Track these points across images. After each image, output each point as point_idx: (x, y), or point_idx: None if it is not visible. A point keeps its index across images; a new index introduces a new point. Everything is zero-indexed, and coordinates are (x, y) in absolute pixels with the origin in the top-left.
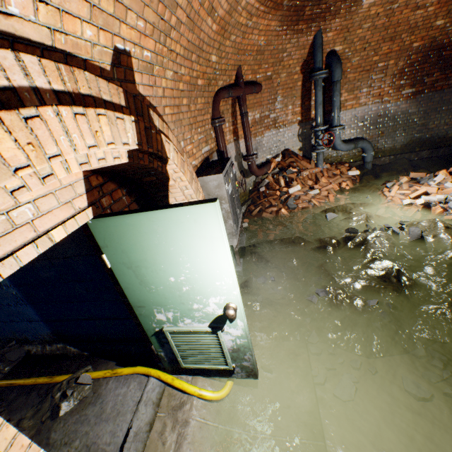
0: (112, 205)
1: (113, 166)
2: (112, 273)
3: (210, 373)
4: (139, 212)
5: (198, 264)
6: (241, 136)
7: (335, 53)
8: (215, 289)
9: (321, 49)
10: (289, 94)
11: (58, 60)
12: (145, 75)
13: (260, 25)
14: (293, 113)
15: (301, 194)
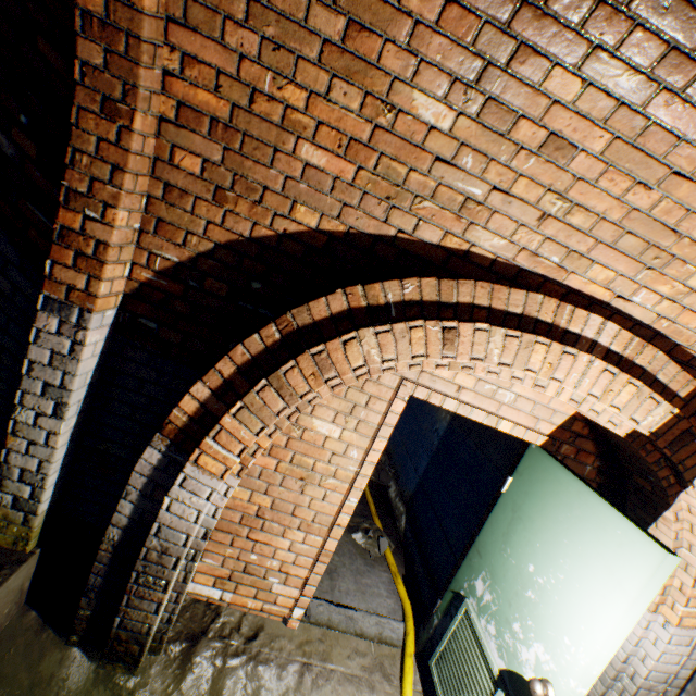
0: (568, 457)
1: (606, 429)
2: (497, 499)
3: None
4: (576, 478)
5: (570, 588)
6: None
7: None
8: (554, 640)
9: None
10: None
11: (643, 334)
12: None
13: None
14: None
15: None
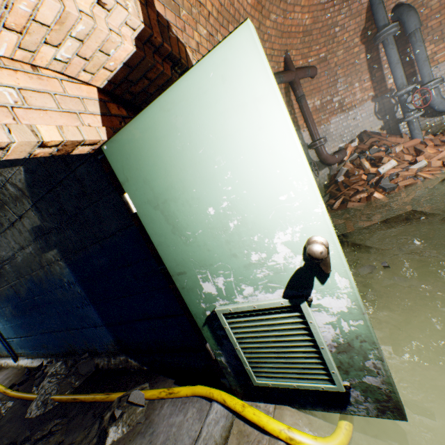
0: None
1: (127, 76)
2: (142, 226)
3: (303, 402)
4: (150, 104)
5: (242, 168)
6: (302, 126)
7: (402, 4)
8: (279, 214)
9: (382, 5)
10: (351, 71)
11: None
12: (168, 11)
13: (301, 0)
14: (362, 90)
15: (399, 171)
